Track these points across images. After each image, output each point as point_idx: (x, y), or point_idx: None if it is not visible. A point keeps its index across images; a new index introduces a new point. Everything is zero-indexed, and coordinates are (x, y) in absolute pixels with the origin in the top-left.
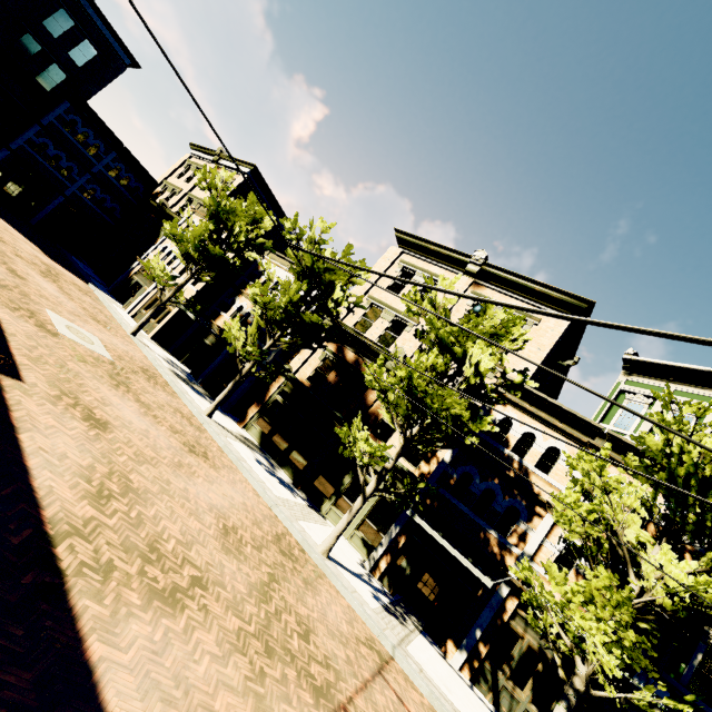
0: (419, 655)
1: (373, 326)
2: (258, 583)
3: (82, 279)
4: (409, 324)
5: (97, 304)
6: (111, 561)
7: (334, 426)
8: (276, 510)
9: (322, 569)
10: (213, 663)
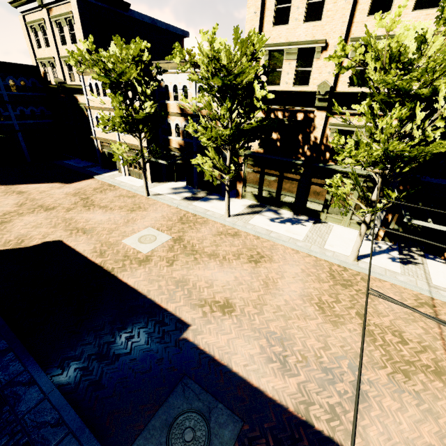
0: (440, 280)
1: (283, 74)
2: (361, 329)
3: (89, 177)
4: (317, 49)
5: (115, 191)
6: (328, 403)
7: (299, 169)
8: (312, 253)
9: (361, 272)
10: (403, 415)
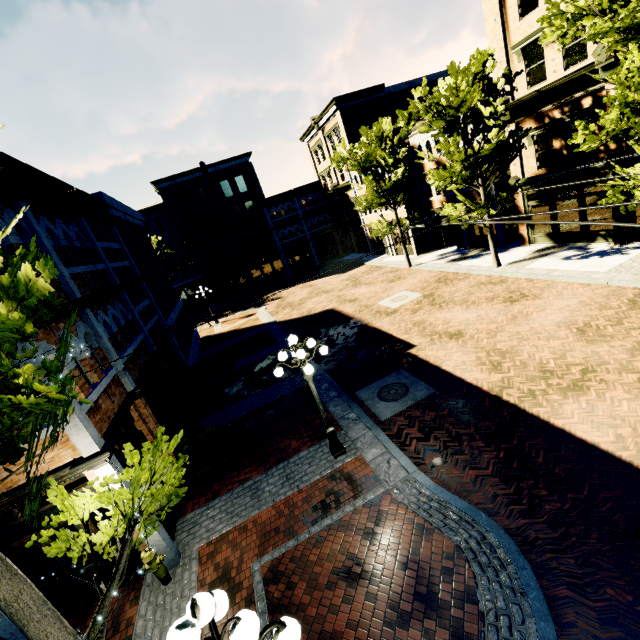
0: None
1: (546, 64)
2: (635, 345)
3: (360, 265)
4: None
5: (380, 271)
6: (529, 389)
7: (605, 175)
8: (613, 283)
9: None
10: (630, 403)
